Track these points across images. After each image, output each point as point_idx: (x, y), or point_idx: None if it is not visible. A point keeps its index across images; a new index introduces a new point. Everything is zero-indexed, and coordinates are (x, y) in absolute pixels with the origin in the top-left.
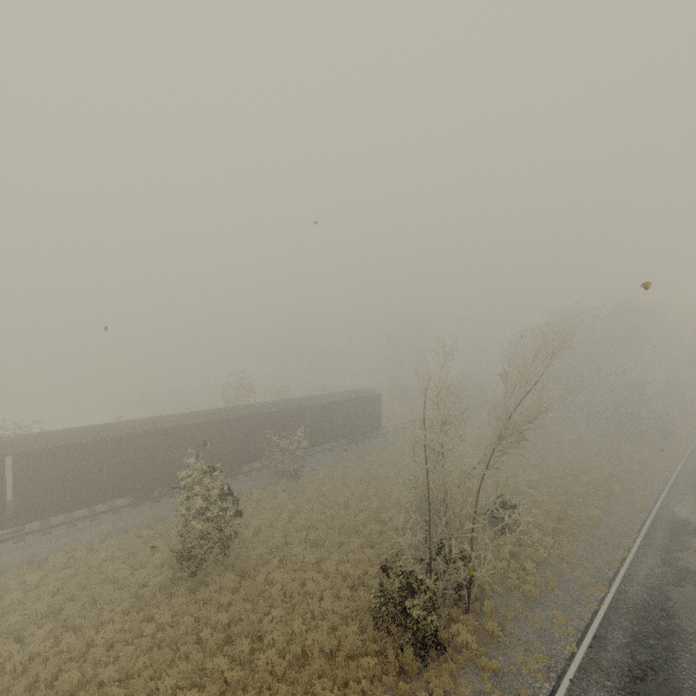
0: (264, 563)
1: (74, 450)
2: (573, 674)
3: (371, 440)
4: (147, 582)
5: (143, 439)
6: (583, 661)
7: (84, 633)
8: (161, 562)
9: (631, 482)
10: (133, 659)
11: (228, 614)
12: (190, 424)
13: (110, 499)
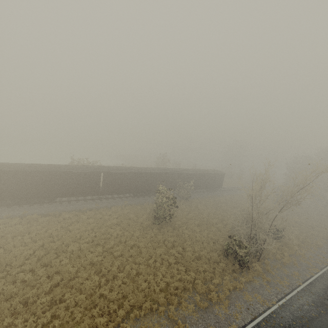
0: (180, 227)
1: (119, 174)
2: (299, 290)
3: (216, 192)
4: (142, 223)
5: (138, 175)
6: (304, 288)
7: (129, 232)
8: (145, 218)
9: None
10: (146, 243)
11: (173, 239)
12: (154, 172)
13: (126, 193)
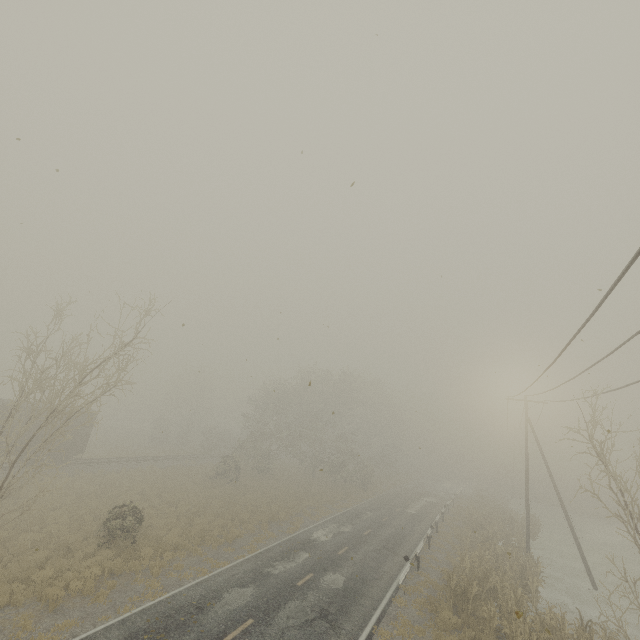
0: None
1: None
2: None
3: (64, 467)
4: None
5: None
6: None
7: None
8: None
9: (304, 514)
10: None
11: None
12: None
13: None
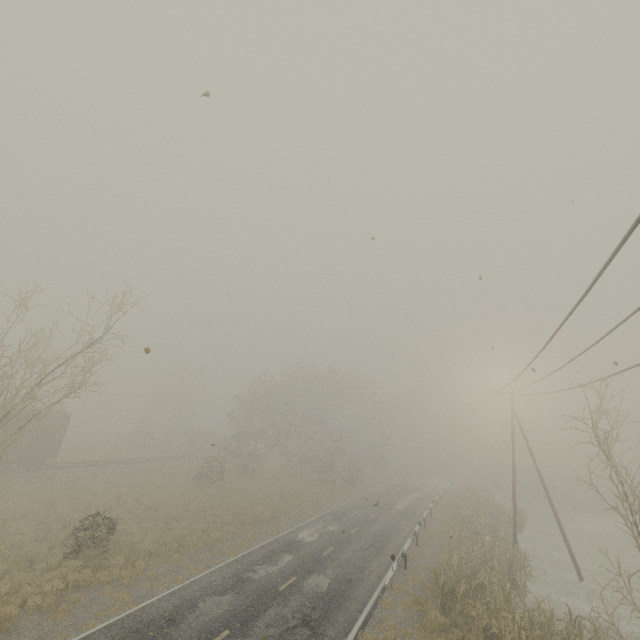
0: None
1: None
2: None
3: (36, 472)
4: None
5: None
6: None
7: None
8: None
9: (290, 514)
10: None
11: None
12: None
13: None
